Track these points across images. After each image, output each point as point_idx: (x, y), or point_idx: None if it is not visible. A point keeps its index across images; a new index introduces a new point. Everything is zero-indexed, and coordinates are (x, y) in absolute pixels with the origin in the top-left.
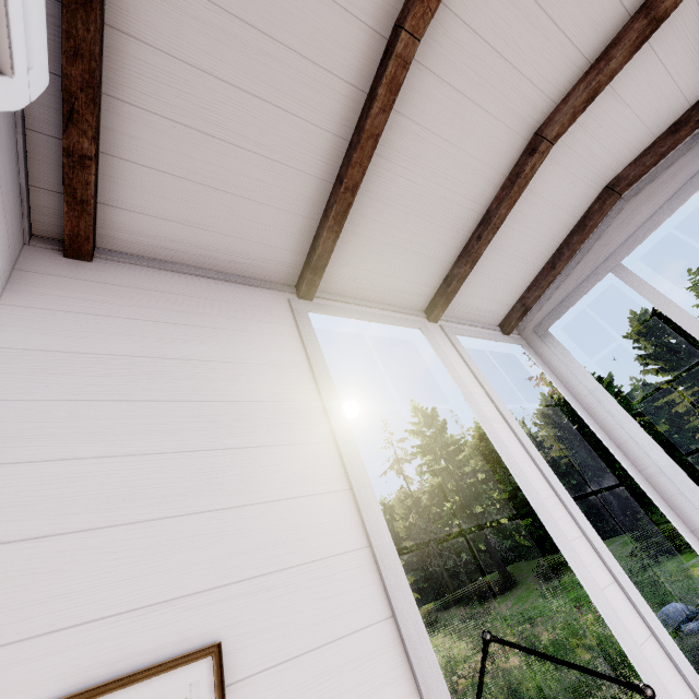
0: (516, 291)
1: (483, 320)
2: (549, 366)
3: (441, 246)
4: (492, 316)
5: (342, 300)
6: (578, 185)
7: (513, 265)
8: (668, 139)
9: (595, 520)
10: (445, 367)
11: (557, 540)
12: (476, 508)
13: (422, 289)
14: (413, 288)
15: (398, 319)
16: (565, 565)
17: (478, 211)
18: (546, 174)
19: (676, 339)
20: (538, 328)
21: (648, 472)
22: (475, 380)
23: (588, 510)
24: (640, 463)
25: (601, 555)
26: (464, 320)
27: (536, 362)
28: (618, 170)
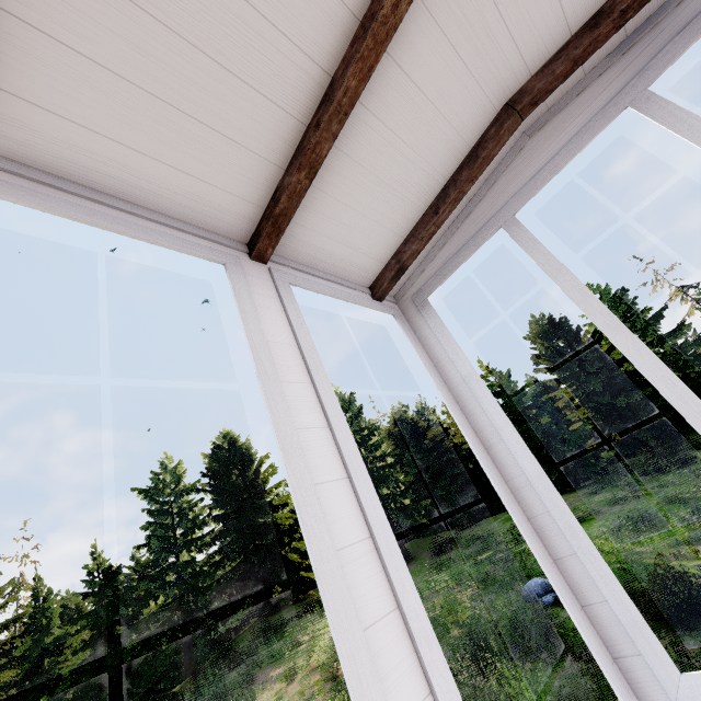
0: (390, 240)
1: (346, 276)
2: (424, 344)
3: (258, 128)
4: (358, 272)
5: (55, 185)
6: (470, 86)
7: (384, 199)
8: (586, 36)
9: (485, 499)
10: (242, 323)
11: (338, 636)
12: (383, 490)
13: (236, 205)
14: (218, 199)
15: (181, 241)
16: (455, 540)
17: (317, 78)
18: (425, 45)
19: (564, 343)
20: (417, 296)
21: (515, 483)
22: (296, 349)
23: (479, 491)
24: (508, 472)
25: (417, 644)
26: (317, 271)
27: (408, 337)
28: (522, 80)
